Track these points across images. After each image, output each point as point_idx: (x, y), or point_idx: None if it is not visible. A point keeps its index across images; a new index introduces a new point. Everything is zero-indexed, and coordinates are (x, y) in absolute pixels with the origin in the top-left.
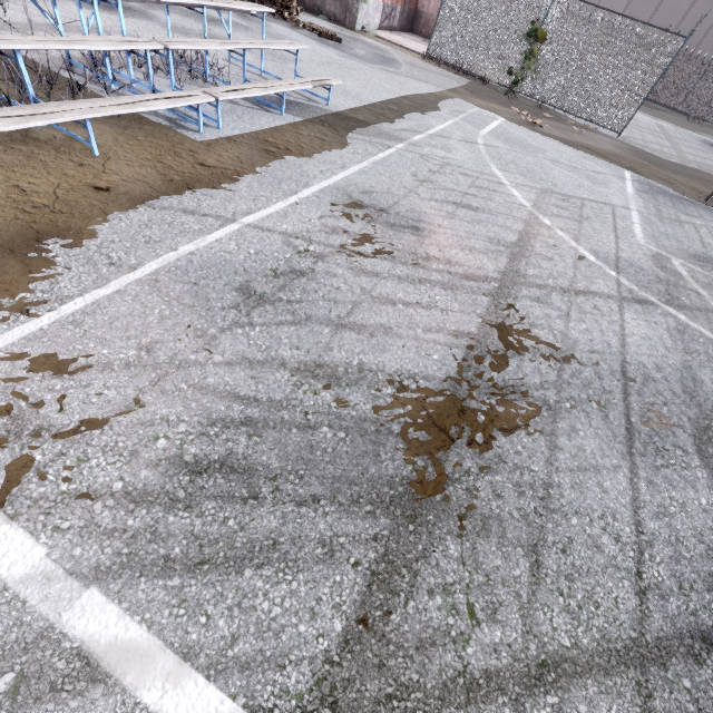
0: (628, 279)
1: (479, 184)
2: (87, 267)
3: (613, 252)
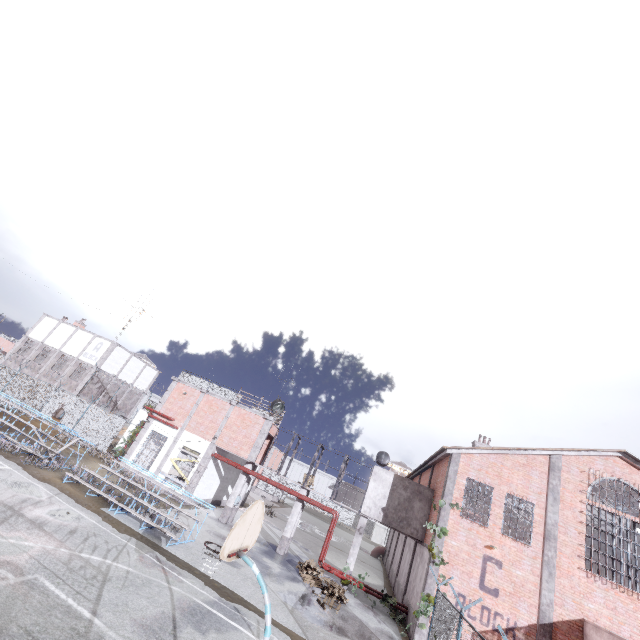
0: (5, 542)
1: (100, 549)
2: (38, 482)
3: (30, 553)
